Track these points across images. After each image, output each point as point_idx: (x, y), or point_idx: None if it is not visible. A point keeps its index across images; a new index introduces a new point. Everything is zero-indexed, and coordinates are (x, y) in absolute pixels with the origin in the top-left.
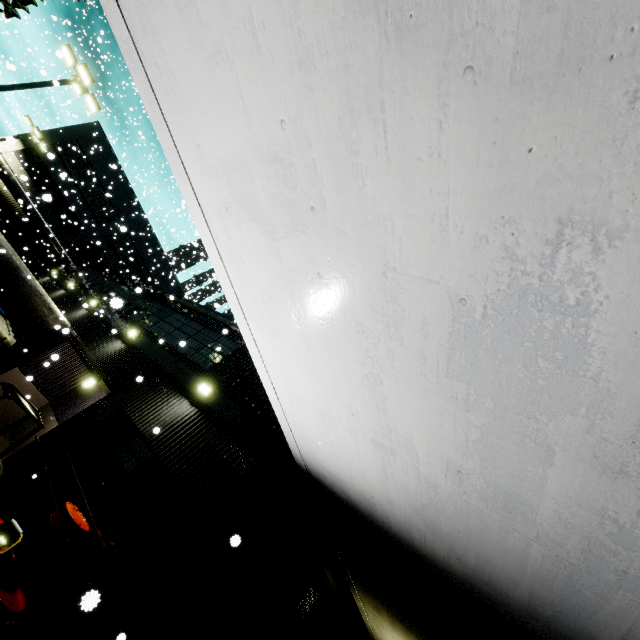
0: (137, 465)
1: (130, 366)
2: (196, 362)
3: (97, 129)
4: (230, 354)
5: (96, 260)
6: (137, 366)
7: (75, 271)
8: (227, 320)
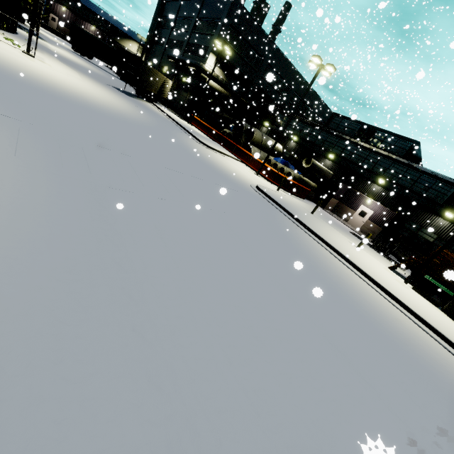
0: (433, 239)
1: (395, 200)
2: (431, 198)
3: (236, 3)
4: (450, 195)
5: (261, 94)
6: (399, 200)
7: (275, 120)
8: (437, 174)
